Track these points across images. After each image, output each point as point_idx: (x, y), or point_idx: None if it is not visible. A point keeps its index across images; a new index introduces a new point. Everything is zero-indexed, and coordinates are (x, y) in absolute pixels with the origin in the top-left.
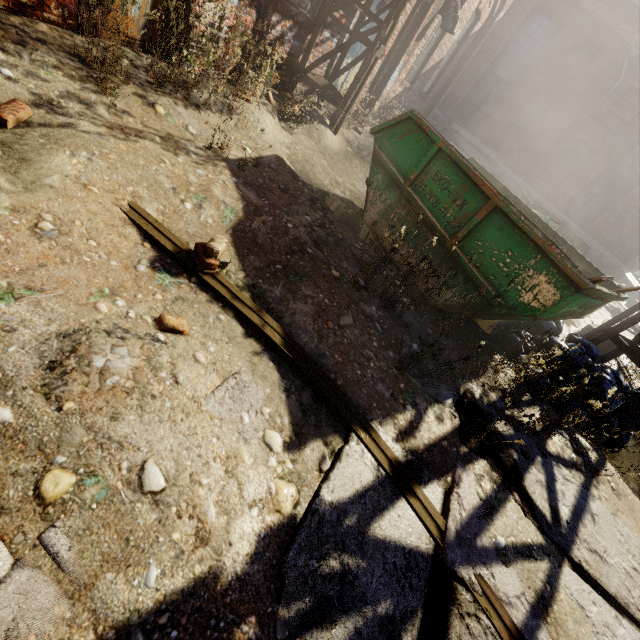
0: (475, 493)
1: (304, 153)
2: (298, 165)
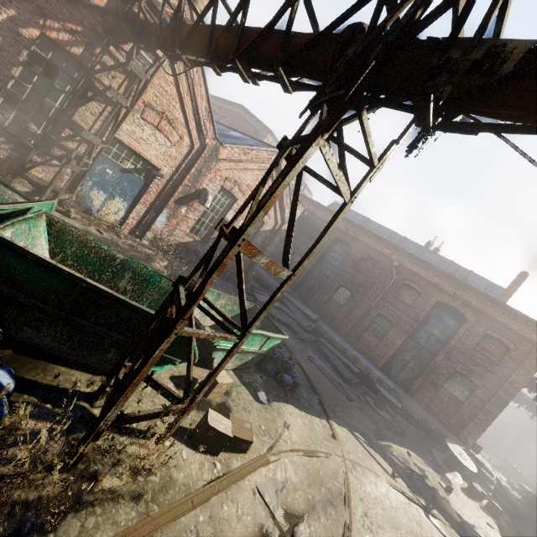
0: None
1: None
2: None
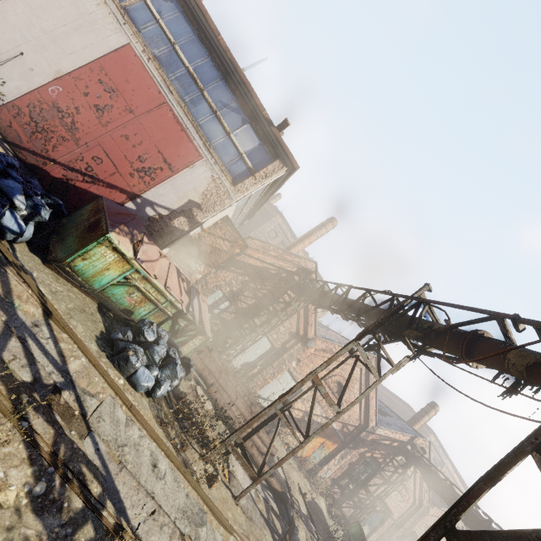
0: None
1: (330, 524)
2: (326, 521)
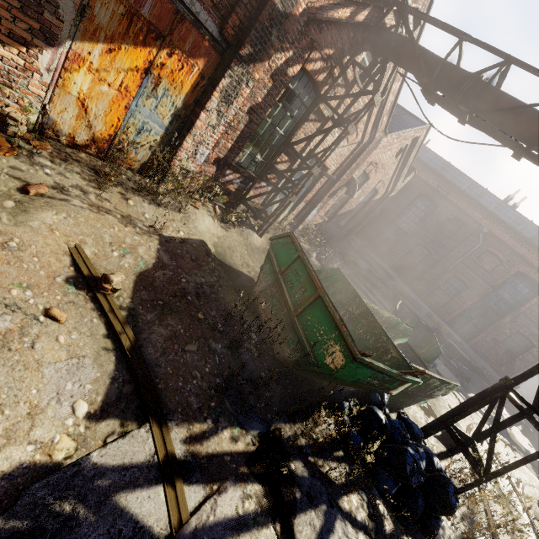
0: (234, 506)
1: (231, 243)
2: (221, 249)
